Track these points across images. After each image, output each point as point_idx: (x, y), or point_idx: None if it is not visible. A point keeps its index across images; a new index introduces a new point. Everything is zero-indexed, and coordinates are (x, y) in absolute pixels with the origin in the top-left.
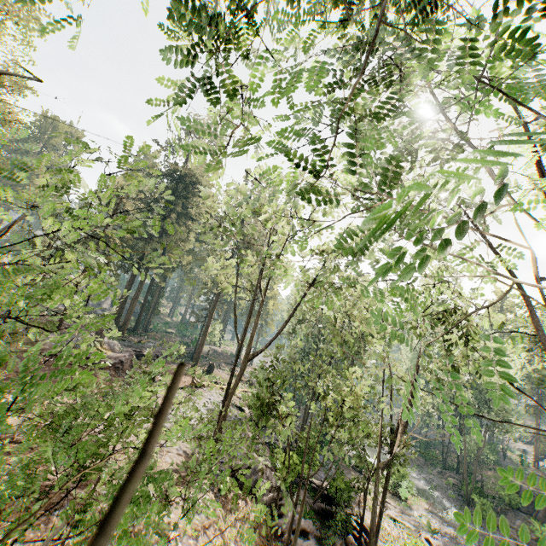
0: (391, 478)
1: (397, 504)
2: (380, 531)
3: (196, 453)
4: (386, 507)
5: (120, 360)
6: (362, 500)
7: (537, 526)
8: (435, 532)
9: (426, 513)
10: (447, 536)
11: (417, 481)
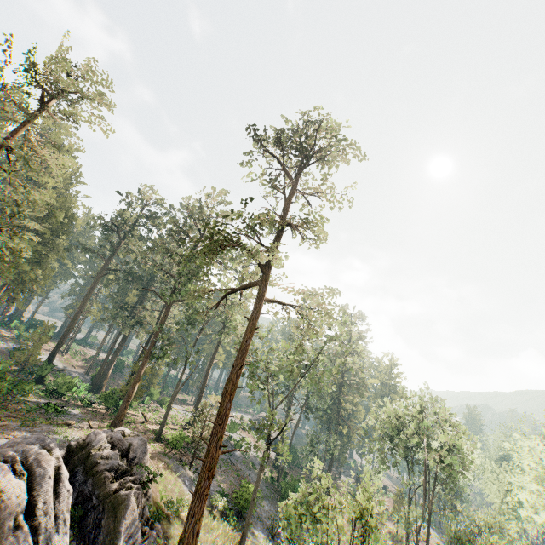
0: None
1: None
2: None
3: None
4: None
5: None
6: None
7: None
8: None
9: None
10: None
11: None
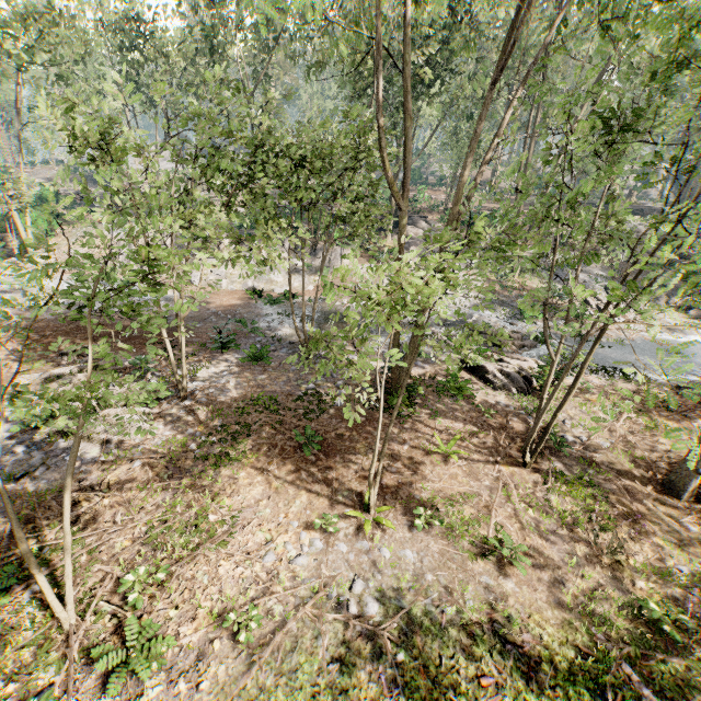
0: None
1: None
2: None
3: None
4: None
5: (640, 209)
6: None
7: None
8: None
9: None
10: None
11: None
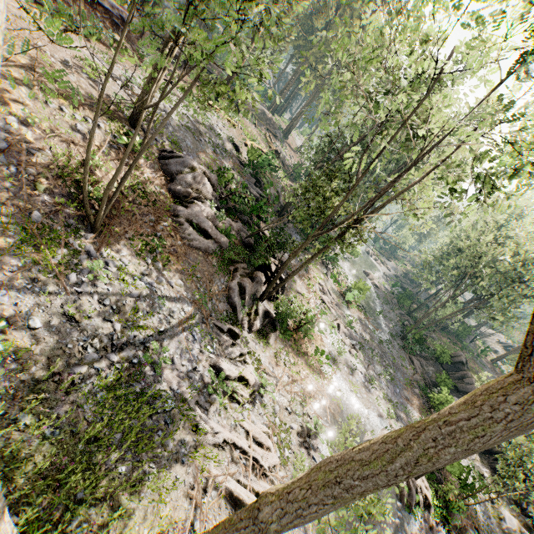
0: (352, 288)
1: (338, 300)
2: (302, 297)
3: (126, 109)
4: (325, 294)
5: (121, 17)
6: (306, 277)
7: (443, 377)
8: (351, 328)
9: (358, 319)
10: (359, 336)
11: (374, 305)
